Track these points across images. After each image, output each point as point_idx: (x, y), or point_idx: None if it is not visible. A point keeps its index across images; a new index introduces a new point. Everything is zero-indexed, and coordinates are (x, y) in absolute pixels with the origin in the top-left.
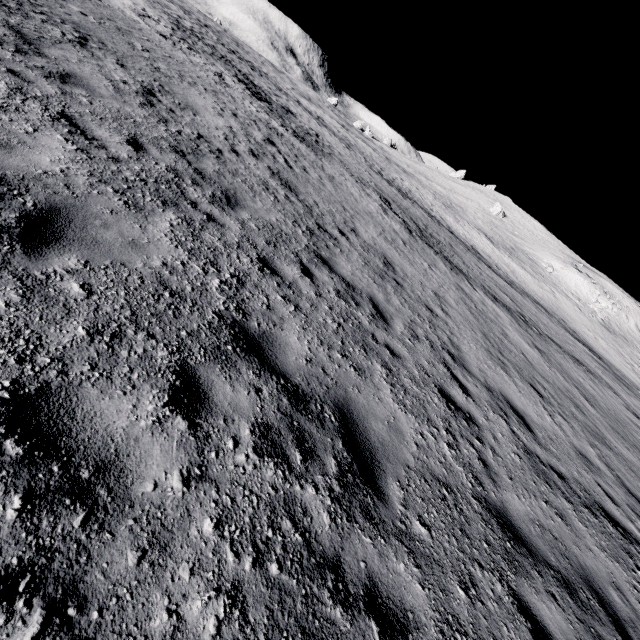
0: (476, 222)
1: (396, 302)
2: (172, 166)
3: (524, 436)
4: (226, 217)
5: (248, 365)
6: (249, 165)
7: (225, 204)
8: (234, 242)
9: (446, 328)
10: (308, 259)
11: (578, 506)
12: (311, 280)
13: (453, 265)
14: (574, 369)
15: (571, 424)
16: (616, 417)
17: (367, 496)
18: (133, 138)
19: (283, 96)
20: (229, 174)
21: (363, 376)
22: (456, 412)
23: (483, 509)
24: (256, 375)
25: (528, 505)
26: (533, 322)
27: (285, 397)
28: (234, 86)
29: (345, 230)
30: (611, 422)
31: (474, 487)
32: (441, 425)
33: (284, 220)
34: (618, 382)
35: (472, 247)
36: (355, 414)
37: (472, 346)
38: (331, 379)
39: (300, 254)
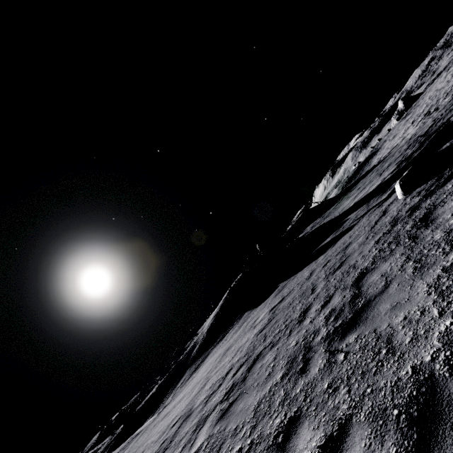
0: None
1: None
2: None
3: None
4: None
5: None
6: None
7: None
8: None
9: None
10: None
11: None
12: None
13: None
14: None
15: None
16: None
17: None
18: None
19: None
20: None
21: None
22: None
23: None
24: None
25: None
26: None
27: None
28: None
29: None
30: None
31: None
32: None
33: None
34: None
35: None
36: None
37: None
38: None
39: None
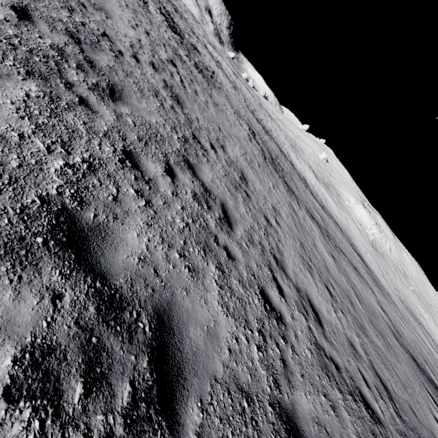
0: (309, 161)
1: (242, 210)
2: (59, 46)
3: (317, 331)
4: (102, 106)
5: (57, 263)
6: (146, 73)
7: (107, 95)
8: (101, 130)
9: (276, 236)
10: (175, 161)
11: (346, 395)
12: (172, 180)
13: (289, 188)
14: (352, 274)
15: (347, 318)
16: (372, 311)
17: (157, 432)
18: (22, 7)
19: (195, 38)
20: (122, 73)
21: (195, 277)
22: (270, 312)
23: (276, 416)
24: (63, 276)
25: (312, 402)
26: (333, 237)
27: (94, 304)
28: (155, 14)
29: (216, 145)
30: (369, 315)
31: (272, 391)
32: (256, 326)
33: (163, 124)
34: (375, 284)
35: (303, 178)
36: (175, 320)
37: (292, 252)
38: (161, 280)
39: (169, 155)
